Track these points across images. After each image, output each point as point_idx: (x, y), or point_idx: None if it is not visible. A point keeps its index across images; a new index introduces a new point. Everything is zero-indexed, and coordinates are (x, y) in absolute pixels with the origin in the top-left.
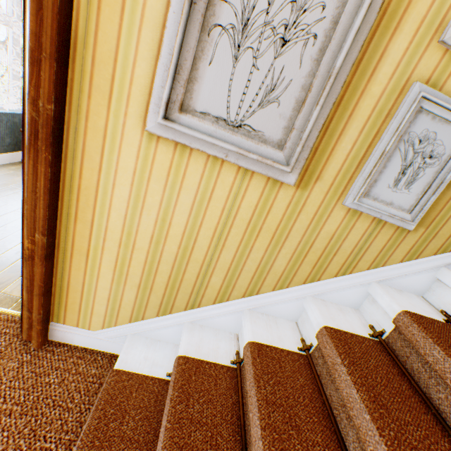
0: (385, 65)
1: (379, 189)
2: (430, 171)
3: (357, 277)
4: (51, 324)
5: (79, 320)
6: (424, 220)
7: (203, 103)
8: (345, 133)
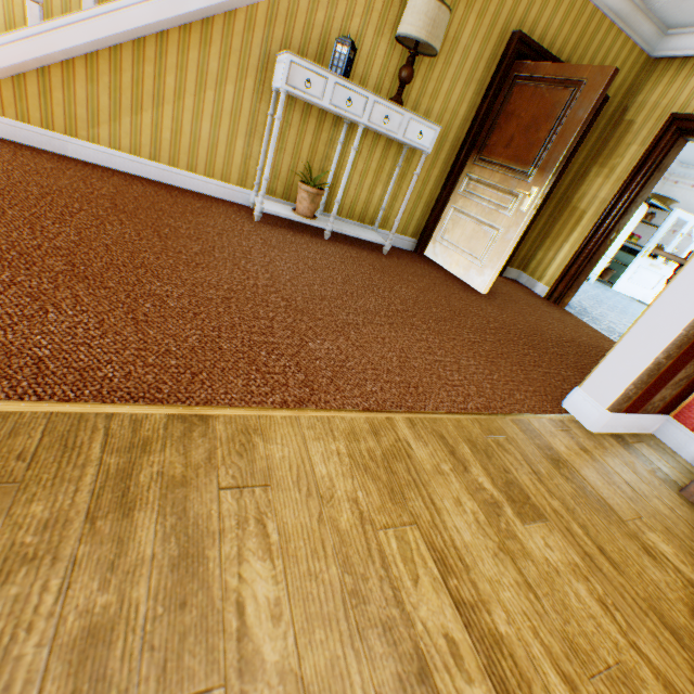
0: None
1: None
2: None
3: None
4: None
5: None
6: None
7: None
8: None
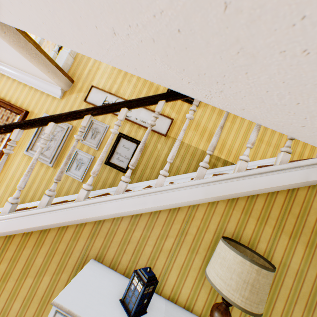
0: (71, 145)
1: (72, 170)
2: (84, 166)
3: (70, 197)
4: None
5: None
6: (86, 180)
7: (36, 149)
8: (64, 157)
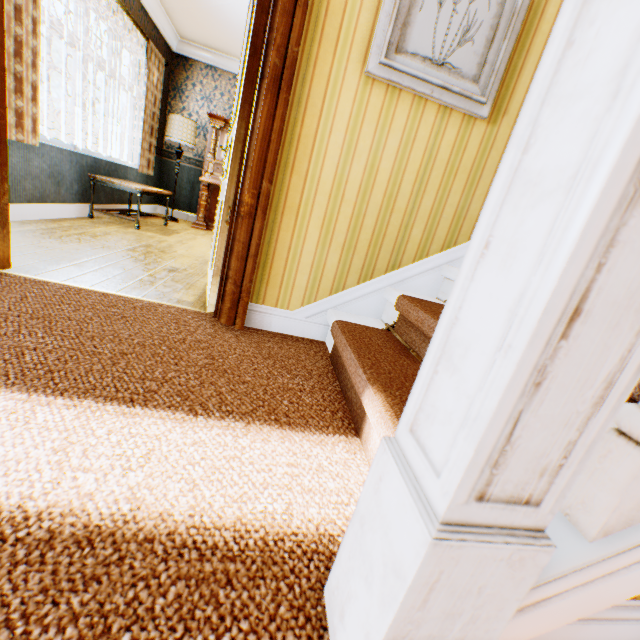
0: (550, 8)
1: None
2: None
3: None
4: (250, 305)
5: (278, 297)
6: None
7: (413, 45)
8: (524, 68)
